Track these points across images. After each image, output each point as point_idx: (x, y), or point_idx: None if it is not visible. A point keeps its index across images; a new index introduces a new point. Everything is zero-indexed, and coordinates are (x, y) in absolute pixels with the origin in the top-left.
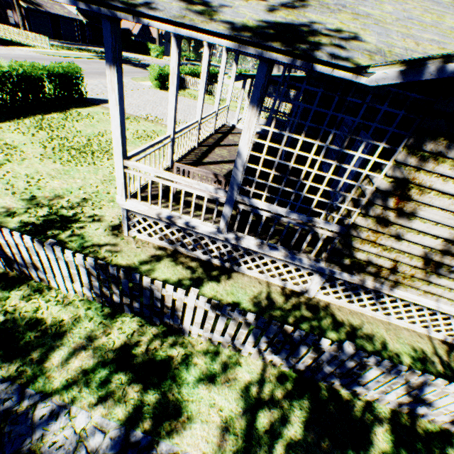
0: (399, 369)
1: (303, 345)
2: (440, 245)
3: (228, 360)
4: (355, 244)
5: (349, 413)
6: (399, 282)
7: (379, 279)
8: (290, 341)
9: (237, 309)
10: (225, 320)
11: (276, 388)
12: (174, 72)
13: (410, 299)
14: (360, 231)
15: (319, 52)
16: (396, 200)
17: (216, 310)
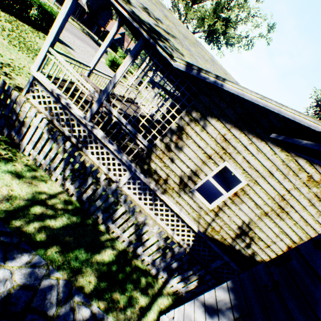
0: (134, 208)
1: (90, 177)
2: (189, 172)
3: (40, 176)
4: (152, 157)
5: (97, 236)
6: (167, 191)
7: (158, 185)
8: (84, 172)
9: (63, 136)
10: (53, 143)
11: (60, 203)
12: (110, 37)
13: (168, 203)
14: (157, 149)
15: (161, 42)
16: (176, 137)
17: (50, 133)
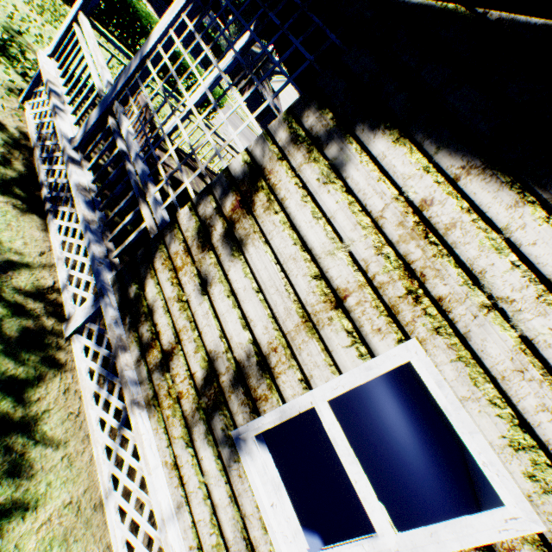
0: None
1: None
2: (244, 348)
3: None
4: (158, 259)
5: None
6: (160, 400)
7: (143, 367)
8: None
9: None
10: None
11: None
12: (233, 54)
13: (143, 454)
14: (175, 236)
15: None
16: (237, 202)
17: None
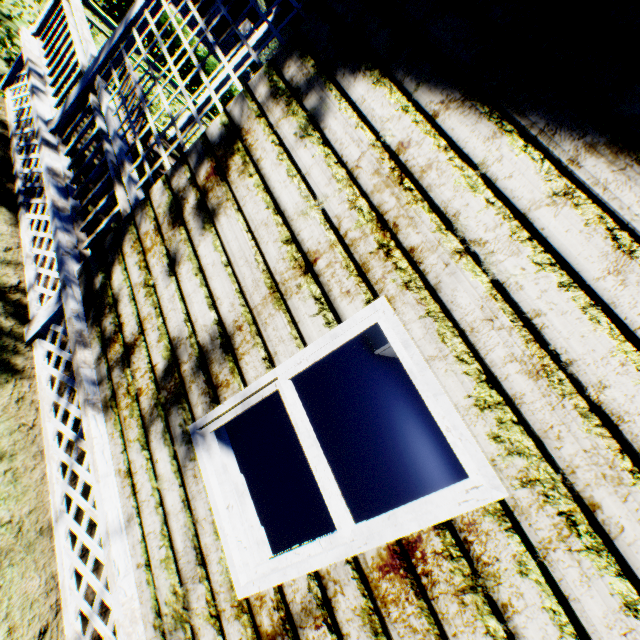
0: None
1: None
2: (209, 331)
3: None
4: (128, 243)
5: None
6: (118, 400)
7: (103, 365)
8: None
9: None
10: None
11: None
12: (251, 45)
13: (93, 460)
14: (146, 215)
15: None
16: (212, 169)
17: None
